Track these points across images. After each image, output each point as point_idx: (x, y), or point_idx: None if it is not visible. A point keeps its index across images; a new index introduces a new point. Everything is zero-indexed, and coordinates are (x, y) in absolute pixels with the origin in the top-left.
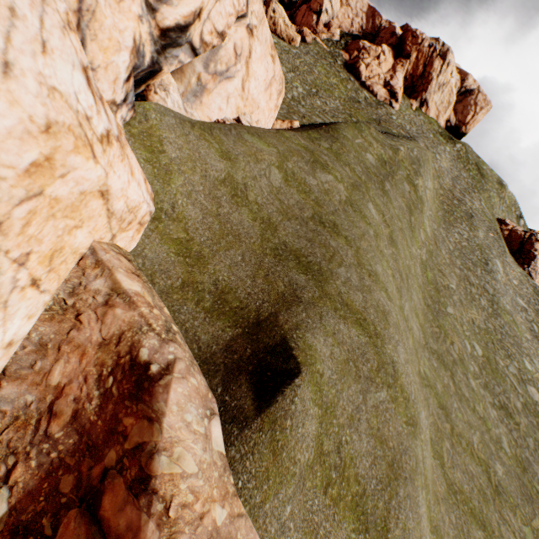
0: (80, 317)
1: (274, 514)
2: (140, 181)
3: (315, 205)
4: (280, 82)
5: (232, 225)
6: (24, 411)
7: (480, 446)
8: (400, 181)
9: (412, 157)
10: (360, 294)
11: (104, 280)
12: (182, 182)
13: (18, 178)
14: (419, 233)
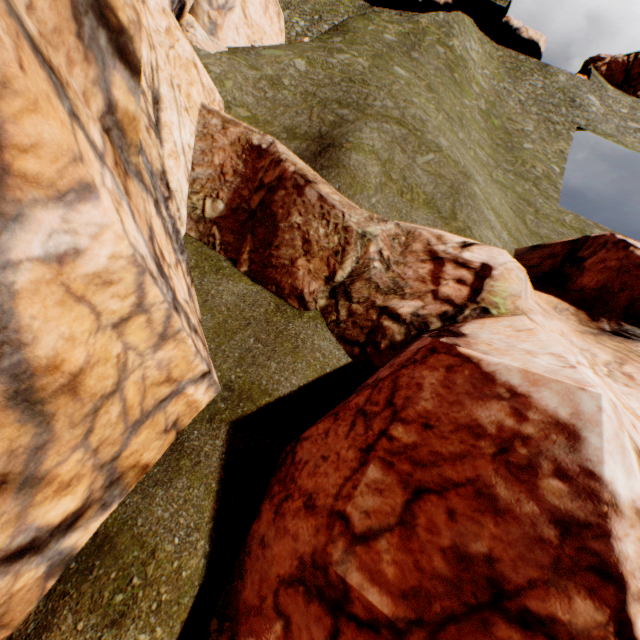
0: (214, 138)
1: (364, 200)
2: (208, 76)
3: (341, 74)
4: (274, 4)
5: (279, 102)
6: (210, 177)
7: (573, 222)
8: (430, 46)
9: (438, 20)
10: (397, 110)
11: (216, 120)
12: (232, 83)
13: (165, 35)
14: (470, 89)
